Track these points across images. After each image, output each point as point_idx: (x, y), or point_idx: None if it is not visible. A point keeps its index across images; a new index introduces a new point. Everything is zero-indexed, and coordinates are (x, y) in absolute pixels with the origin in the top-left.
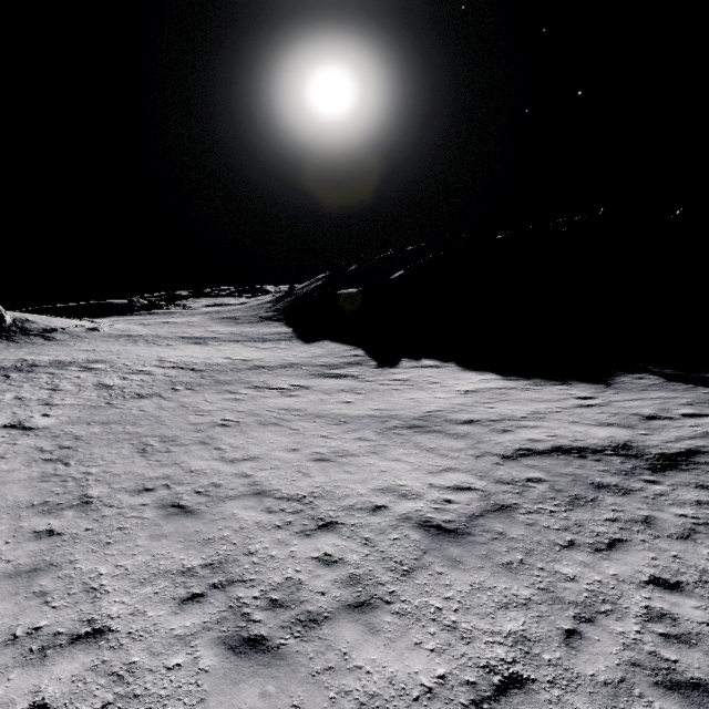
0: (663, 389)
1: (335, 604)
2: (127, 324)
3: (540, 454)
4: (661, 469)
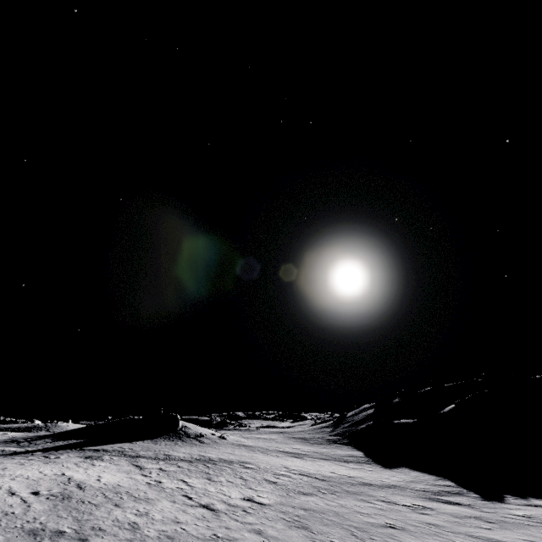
0: None
1: None
2: (234, 435)
3: None
4: None
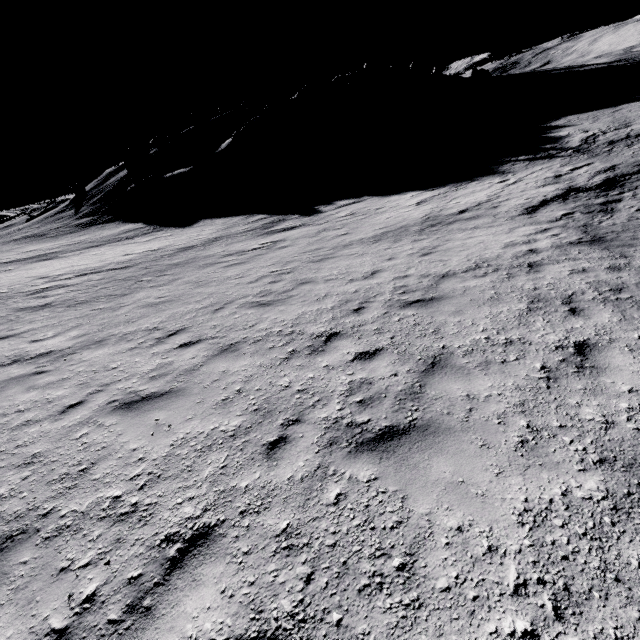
0: (536, 165)
1: (637, 276)
2: None
3: (542, 206)
4: (611, 189)
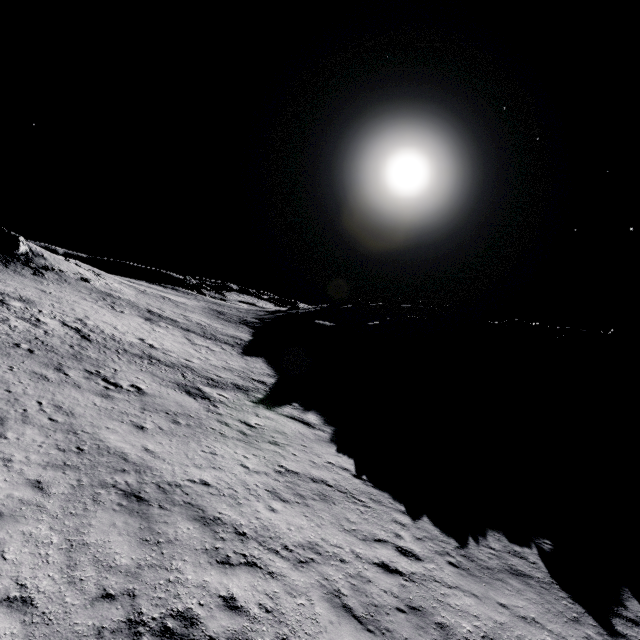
0: (530, 592)
1: None
2: (130, 287)
3: None
4: None
